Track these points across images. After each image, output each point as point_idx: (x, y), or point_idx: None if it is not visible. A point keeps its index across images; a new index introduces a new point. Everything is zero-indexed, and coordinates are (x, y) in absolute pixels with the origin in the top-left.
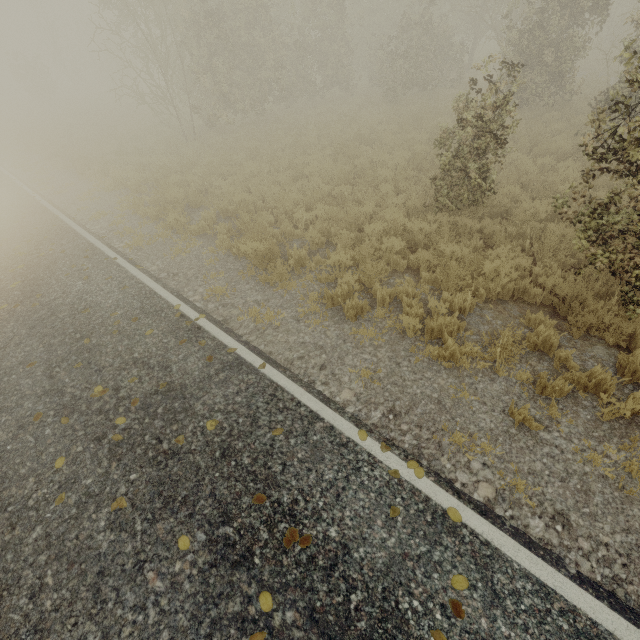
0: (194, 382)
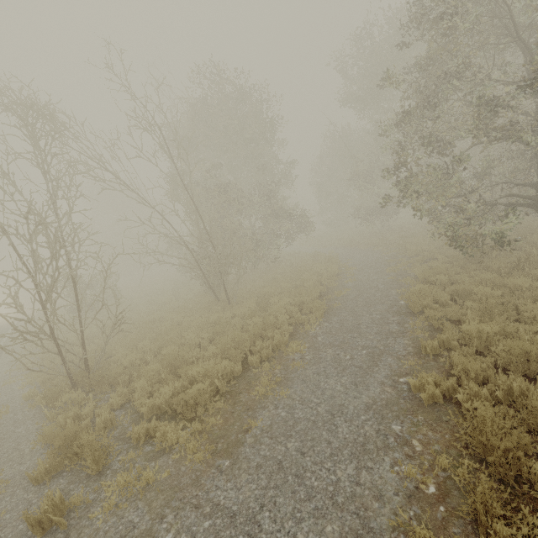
0: None
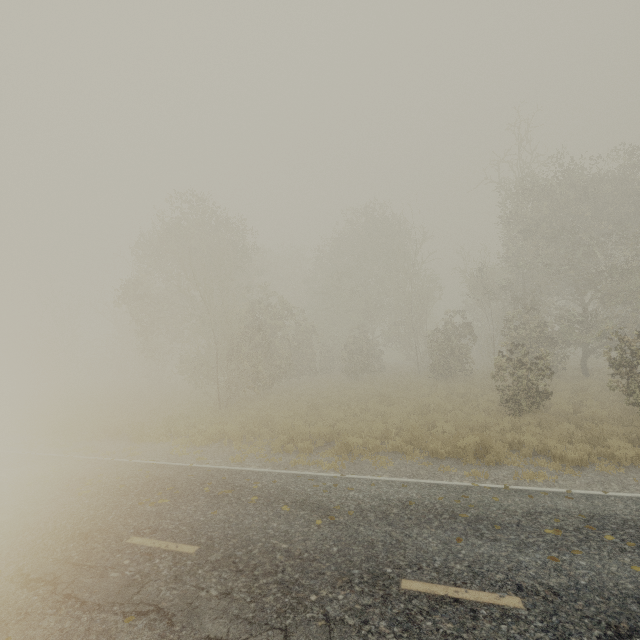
0: (592, 509)
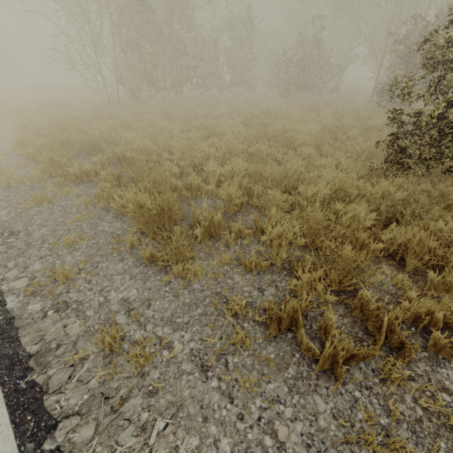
0: None
